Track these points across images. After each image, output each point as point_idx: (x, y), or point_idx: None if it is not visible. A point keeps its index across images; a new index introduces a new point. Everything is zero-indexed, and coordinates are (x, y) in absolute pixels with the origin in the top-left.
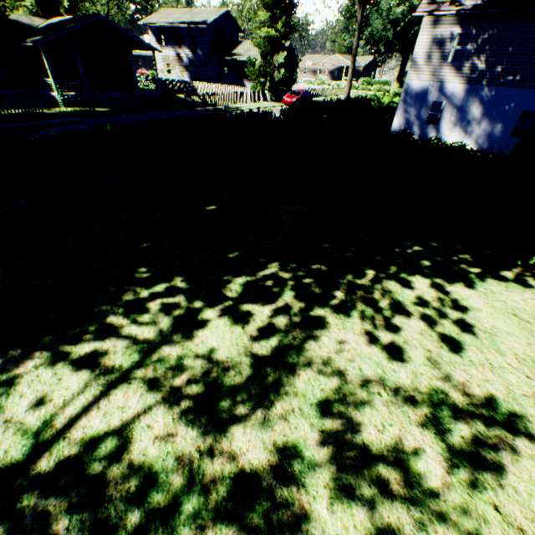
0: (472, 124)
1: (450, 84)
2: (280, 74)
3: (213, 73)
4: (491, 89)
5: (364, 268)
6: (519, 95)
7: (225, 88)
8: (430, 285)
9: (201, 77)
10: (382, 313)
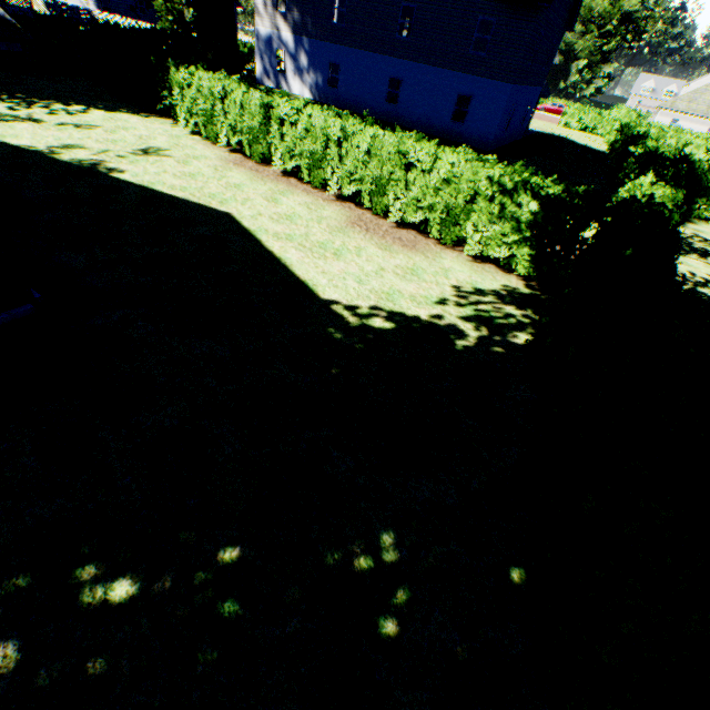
0: (305, 74)
1: (284, 33)
2: (190, 14)
3: (126, 4)
4: (309, 41)
5: (53, 101)
6: (325, 48)
7: (129, 22)
8: (84, 109)
9: (112, 8)
10: (32, 107)
